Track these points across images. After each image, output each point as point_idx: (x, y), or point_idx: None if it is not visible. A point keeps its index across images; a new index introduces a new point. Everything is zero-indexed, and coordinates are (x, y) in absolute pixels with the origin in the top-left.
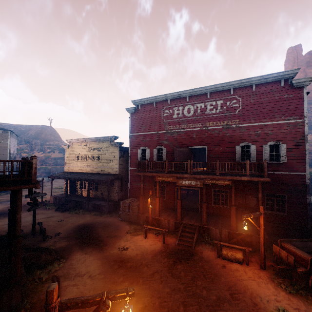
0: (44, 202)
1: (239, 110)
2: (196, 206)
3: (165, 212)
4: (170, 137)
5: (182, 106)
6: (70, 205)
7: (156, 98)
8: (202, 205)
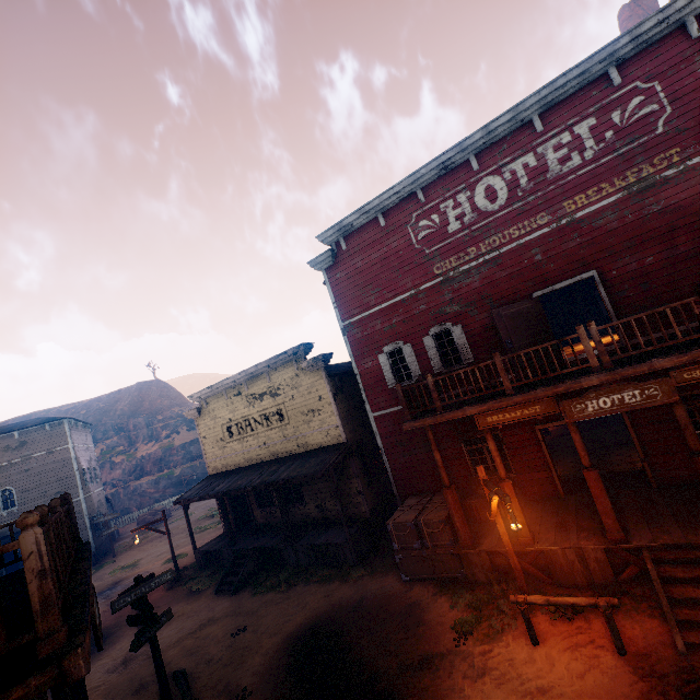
0: (183, 574)
1: (668, 120)
2: (618, 466)
3: (538, 519)
4: (461, 290)
5: (465, 189)
6: (250, 567)
7: (380, 202)
8: (696, 466)
